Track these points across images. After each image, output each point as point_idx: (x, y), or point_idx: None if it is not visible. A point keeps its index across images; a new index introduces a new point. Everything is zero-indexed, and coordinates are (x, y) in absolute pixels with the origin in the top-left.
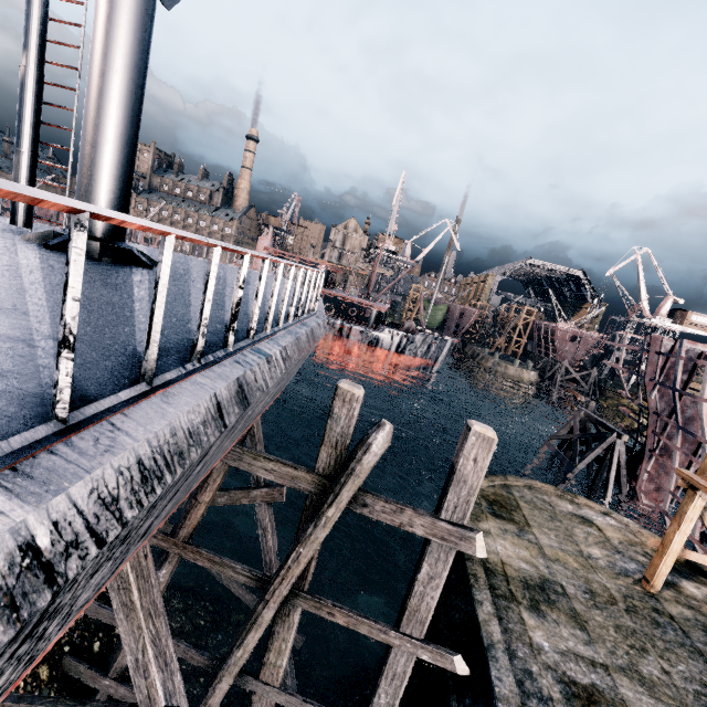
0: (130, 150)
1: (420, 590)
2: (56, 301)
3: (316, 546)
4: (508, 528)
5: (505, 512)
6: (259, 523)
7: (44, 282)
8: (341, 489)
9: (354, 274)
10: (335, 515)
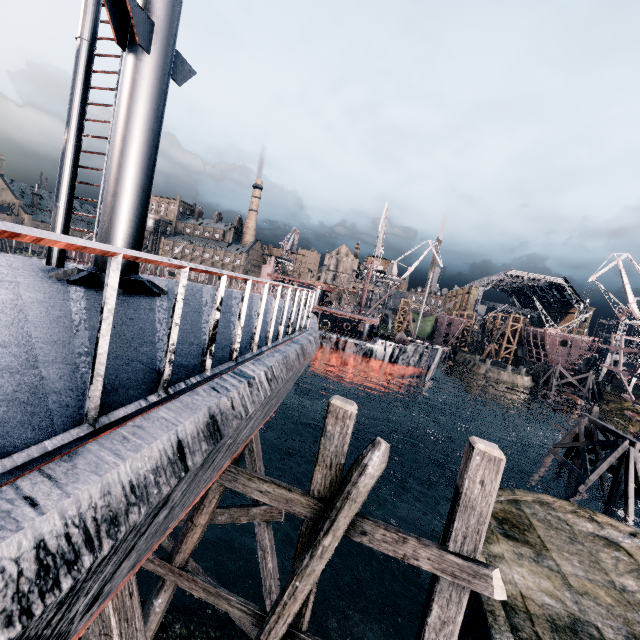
0: (145, 197)
1: (431, 637)
2: (46, 330)
3: (313, 579)
4: (523, 552)
5: (517, 532)
6: (258, 543)
7: (46, 313)
8: (338, 515)
9: (346, 292)
10: (332, 544)
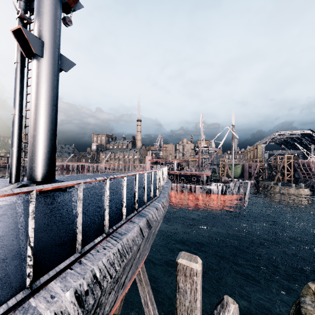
0: (51, 134)
1: None
2: None
3: None
4: None
5: None
6: None
7: None
8: None
9: (190, 161)
10: None
